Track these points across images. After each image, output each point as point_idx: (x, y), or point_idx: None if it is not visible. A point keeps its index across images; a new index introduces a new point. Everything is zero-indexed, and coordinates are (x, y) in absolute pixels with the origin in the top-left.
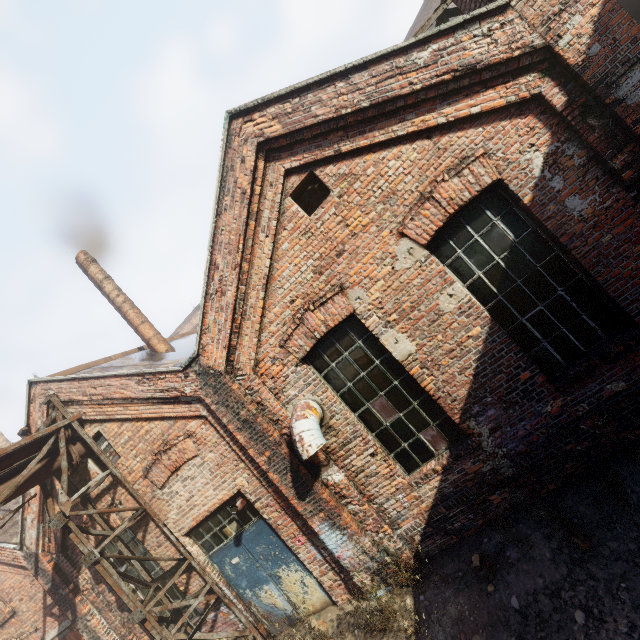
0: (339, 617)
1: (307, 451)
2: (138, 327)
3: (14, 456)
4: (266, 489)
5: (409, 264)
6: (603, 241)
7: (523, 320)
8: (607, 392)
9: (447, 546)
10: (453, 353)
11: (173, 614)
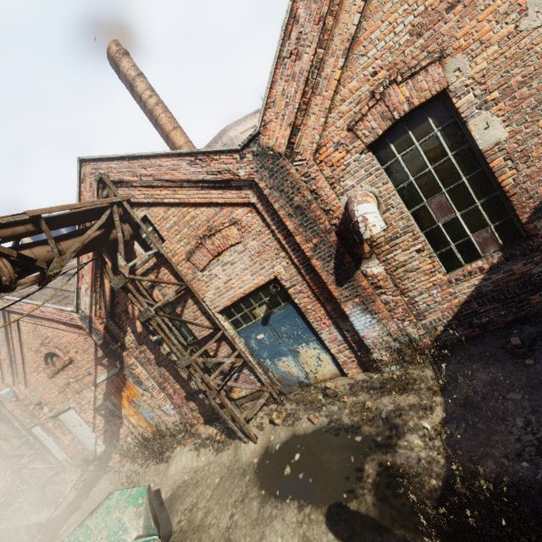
0: (350, 383)
1: (370, 230)
2: (169, 133)
3: (79, 216)
4: (302, 277)
5: (540, 21)
6: None
7: None
8: None
9: (467, 337)
10: None
11: (205, 370)
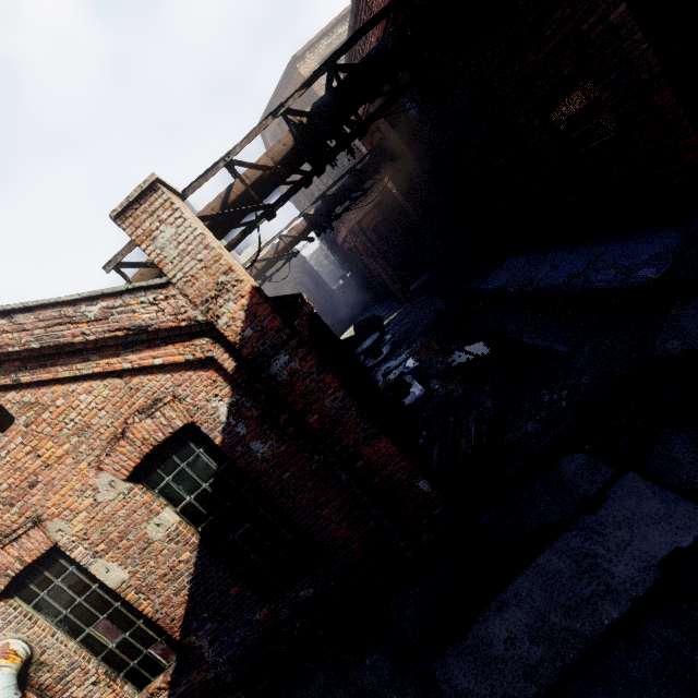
0: None
1: None
2: None
3: None
4: None
5: (112, 496)
6: (284, 477)
7: (233, 538)
8: (301, 598)
9: None
10: (167, 577)
11: None
